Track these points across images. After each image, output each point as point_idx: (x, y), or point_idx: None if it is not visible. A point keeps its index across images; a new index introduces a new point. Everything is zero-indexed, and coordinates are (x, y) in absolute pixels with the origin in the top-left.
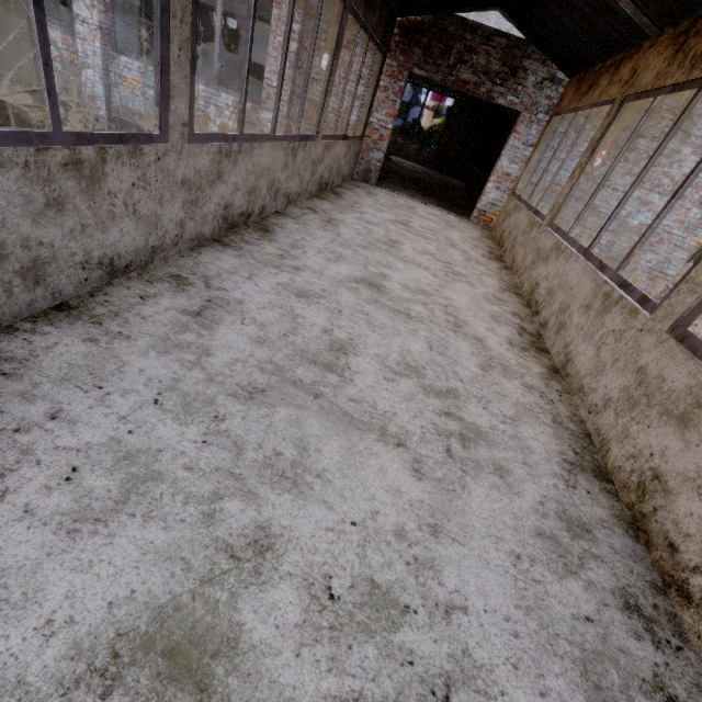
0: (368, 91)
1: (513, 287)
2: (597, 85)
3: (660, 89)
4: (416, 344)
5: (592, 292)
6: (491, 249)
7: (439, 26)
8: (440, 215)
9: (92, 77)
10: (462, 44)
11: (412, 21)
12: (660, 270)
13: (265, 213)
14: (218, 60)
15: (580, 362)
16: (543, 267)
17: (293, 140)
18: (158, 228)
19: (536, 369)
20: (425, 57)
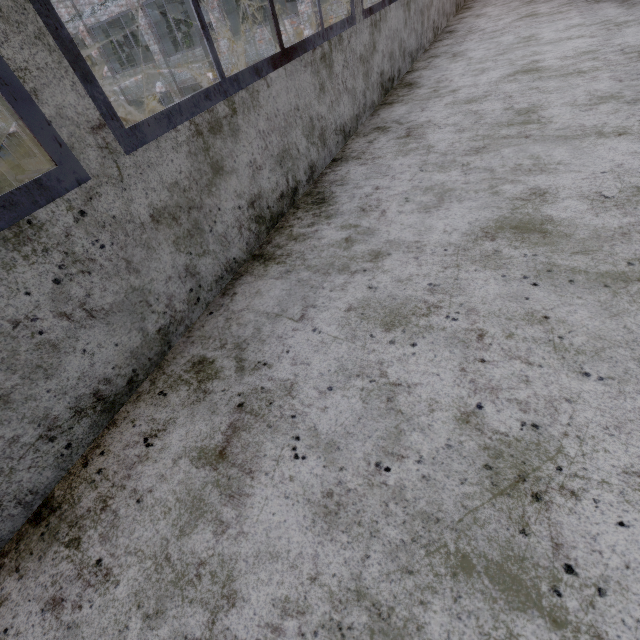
0: None
1: None
2: None
3: None
4: None
5: None
6: None
7: None
8: None
9: (309, 33)
10: None
11: None
12: None
13: (460, 7)
14: None
15: None
16: None
17: None
18: (450, 6)
19: None
20: None
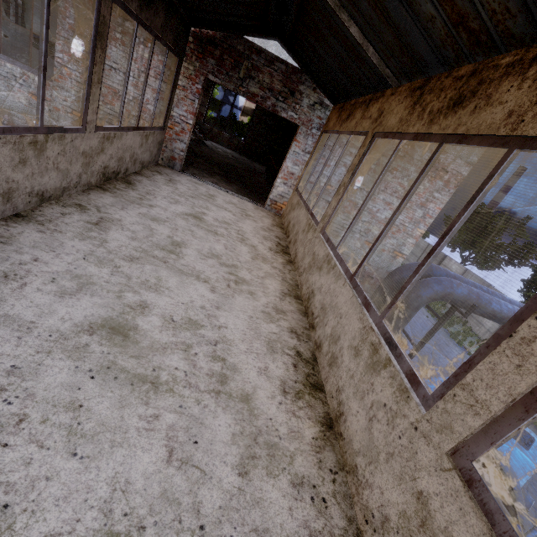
0: (167, 87)
1: (294, 288)
2: (353, 116)
3: (404, 134)
4: (145, 458)
5: (360, 334)
6: (279, 239)
7: (229, 43)
8: (238, 203)
9: None
10: (249, 62)
11: (205, 33)
12: (399, 251)
13: None
14: (0, 29)
15: (353, 426)
16: (317, 275)
17: (31, 133)
18: None
19: (309, 431)
20: (218, 67)
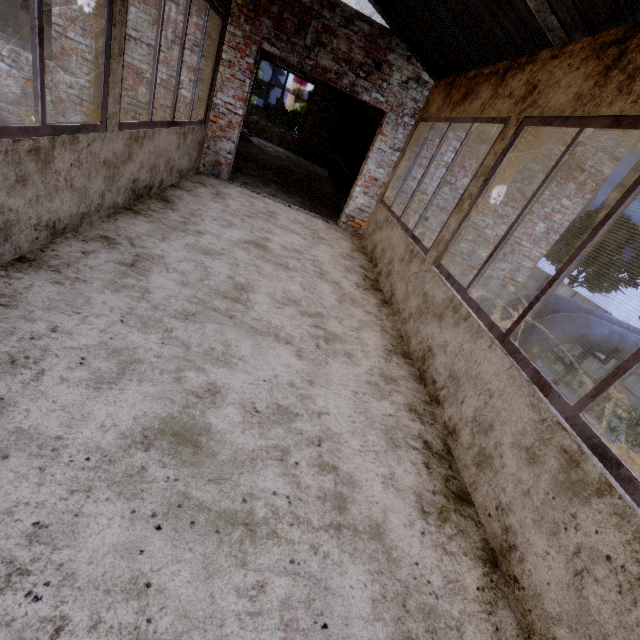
0: (207, 63)
1: (399, 342)
2: (475, 94)
3: (588, 118)
4: None
5: (536, 429)
6: (365, 270)
7: None
8: (306, 222)
9: None
10: (319, 22)
11: None
12: (512, 277)
13: None
14: None
15: (540, 574)
16: (436, 327)
17: (30, 135)
18: None
19: (471, 577)
20: (276, 31)
